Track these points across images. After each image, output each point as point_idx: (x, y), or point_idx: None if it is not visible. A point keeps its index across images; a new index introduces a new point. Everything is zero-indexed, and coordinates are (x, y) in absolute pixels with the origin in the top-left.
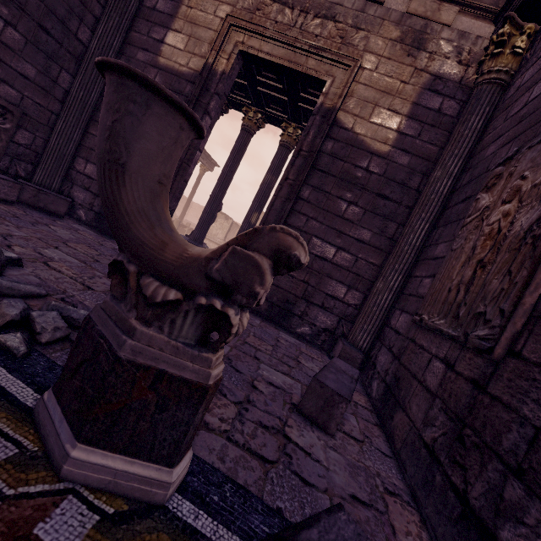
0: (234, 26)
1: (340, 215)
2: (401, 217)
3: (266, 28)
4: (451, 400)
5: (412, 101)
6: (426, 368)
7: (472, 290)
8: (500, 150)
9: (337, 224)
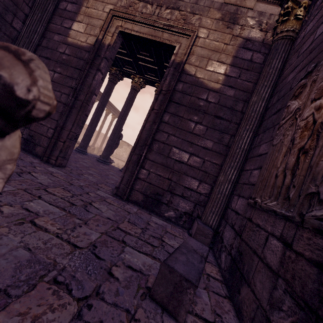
0: (115, 16)
1: (190, 132)
2: (232, 130)
3: (135, 16)
4: (296, 282)
5: (232, 55)
6: (264, 245)
7: (298, 173)
8: (298, 74)
9: (189, 137)
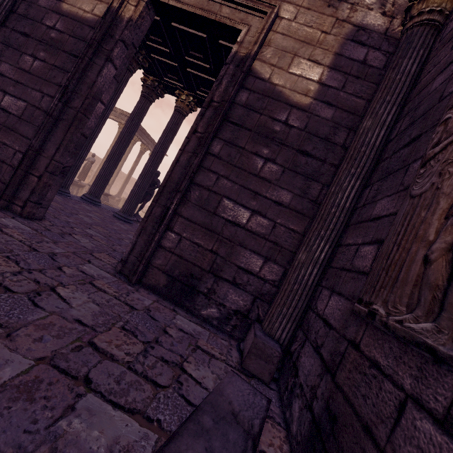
0: None
1: (255, 174)
2: (326, 177)
3: None
4: None
5: (334, 52)
6: (395, 422)
7: None
8: None
9: (252, 183)
